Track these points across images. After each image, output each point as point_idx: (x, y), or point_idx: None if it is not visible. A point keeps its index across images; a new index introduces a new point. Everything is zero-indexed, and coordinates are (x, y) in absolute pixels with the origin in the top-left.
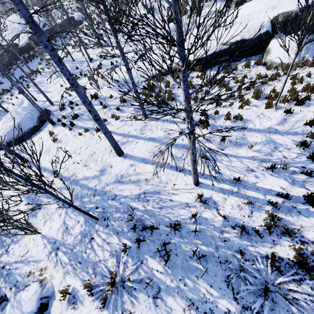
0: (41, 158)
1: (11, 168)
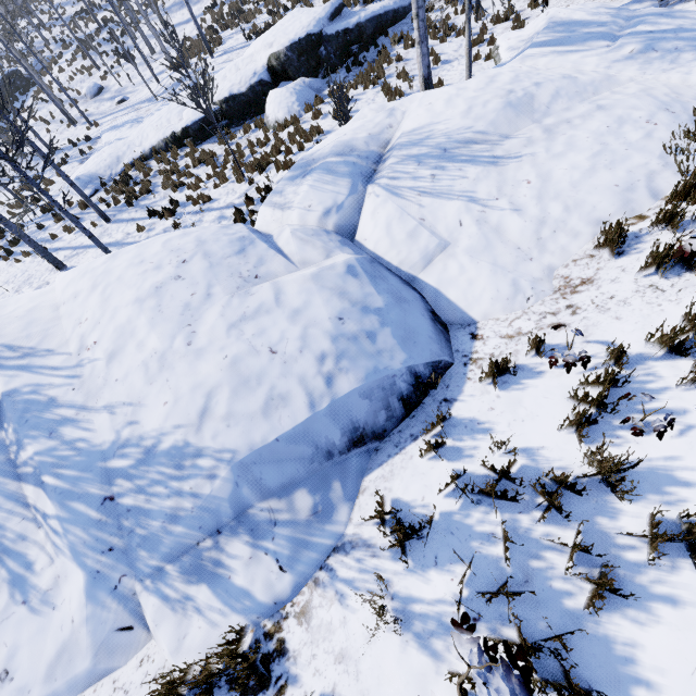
0: None
1: None
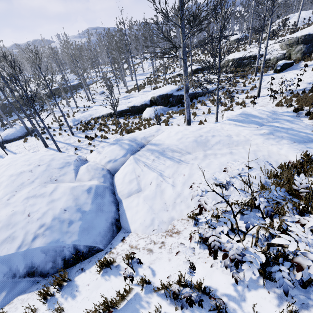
0: (13, 147)
1: None
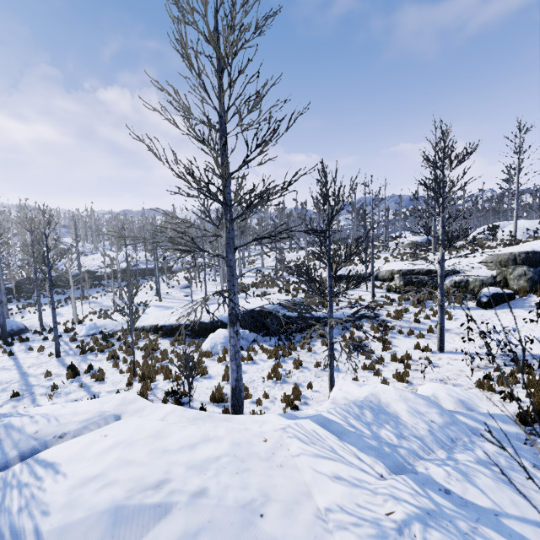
0: None
1: None
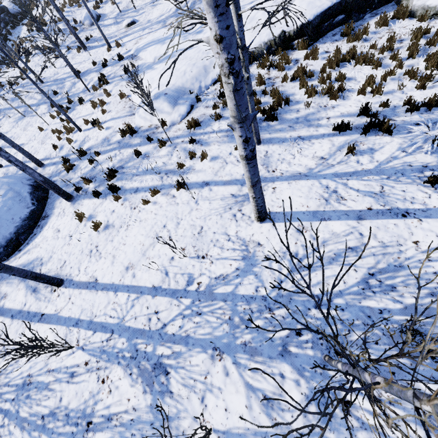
0: (89, 267)
1: (30, 306)
